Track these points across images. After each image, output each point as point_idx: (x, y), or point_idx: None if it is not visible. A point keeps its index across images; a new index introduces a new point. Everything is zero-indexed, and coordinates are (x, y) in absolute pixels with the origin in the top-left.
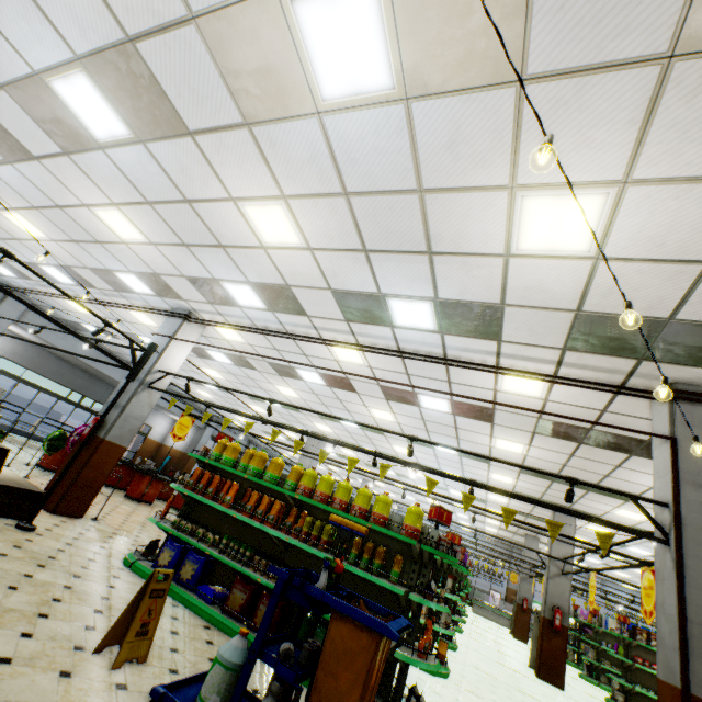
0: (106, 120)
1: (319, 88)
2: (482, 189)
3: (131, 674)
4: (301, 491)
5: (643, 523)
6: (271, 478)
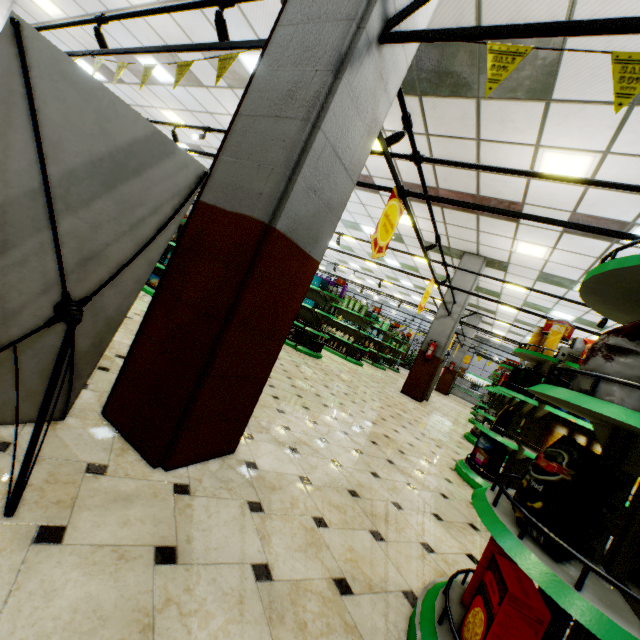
0: None
1: None
2: None
3: None
4: None
5: (548, 264)
6: None
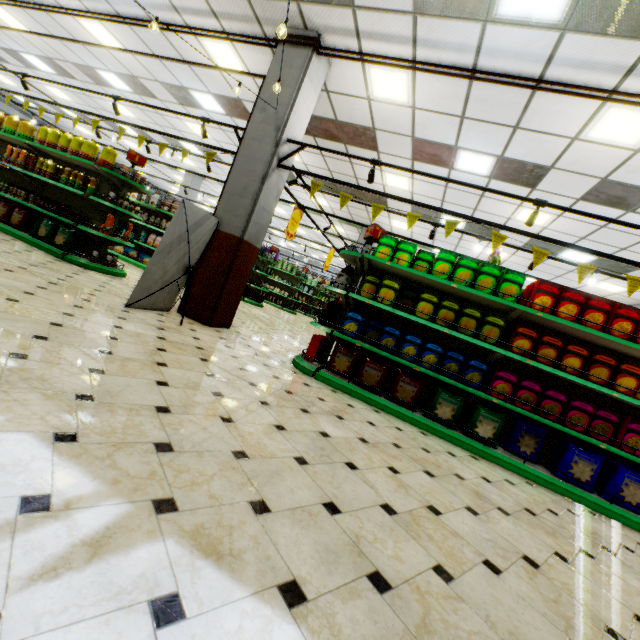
0: None
1: None
2: None
3: None
4: (38, 143)
5: (413, 234)
6: (20, 136)
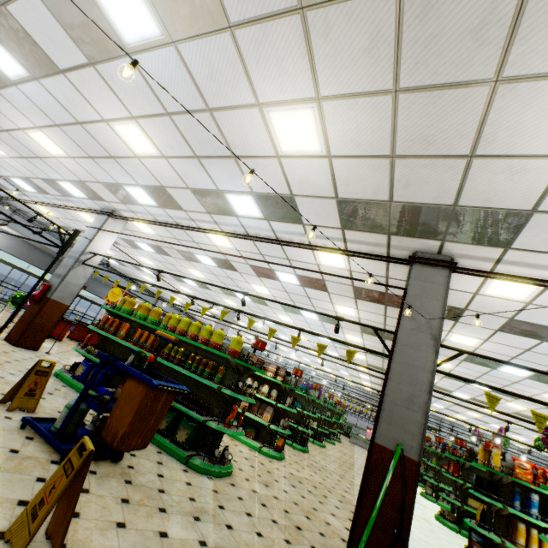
0: (10, 63)
1: (122, 36)
2: (242, 107)
3: (19, 415)
4: (168, 328)
5: (452, 371)
6: (151, 321)
